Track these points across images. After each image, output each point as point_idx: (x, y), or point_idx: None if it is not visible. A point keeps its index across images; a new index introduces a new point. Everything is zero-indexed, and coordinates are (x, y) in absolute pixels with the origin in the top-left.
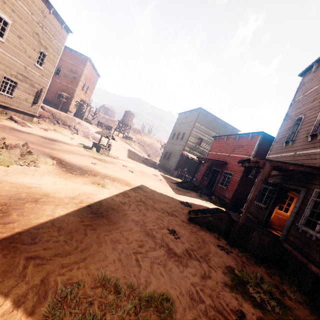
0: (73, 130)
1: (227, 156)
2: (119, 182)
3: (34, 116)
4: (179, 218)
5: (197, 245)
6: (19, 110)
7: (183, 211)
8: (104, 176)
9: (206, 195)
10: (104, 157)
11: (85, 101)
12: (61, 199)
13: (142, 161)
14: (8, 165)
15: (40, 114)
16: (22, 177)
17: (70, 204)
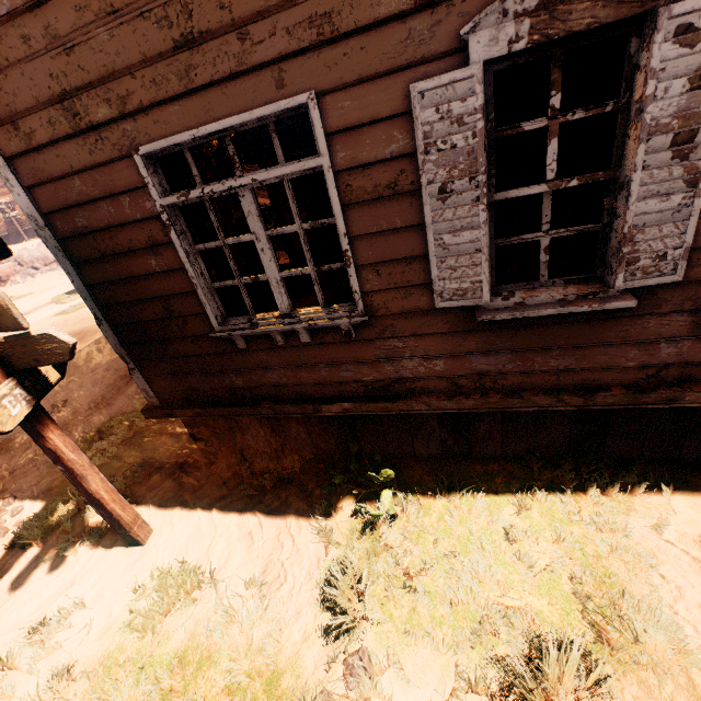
0: None
1: None
2: None
3: None
4: None
5: (92, 404)
6: None
7: None
8: None
9: None
10: None
11: None
12: None
13: None
14: None
15: None
16: None
17: None
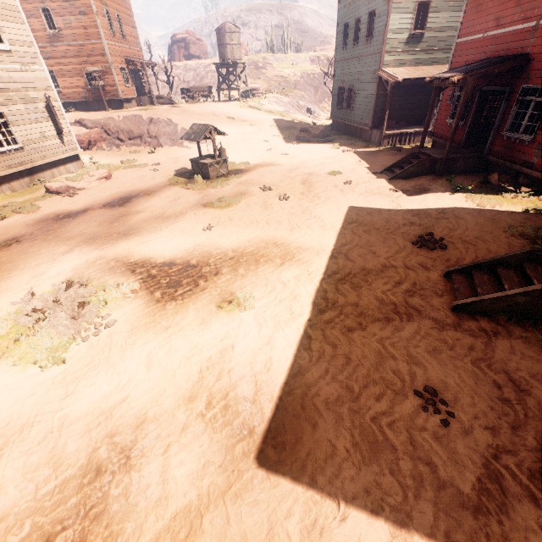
0: (151, 142)
1: (527, 31)
2: (269, 261)
3: (79, 157)
4: (428, 317)
5: (507, 419)
6: (50, 161)
7: (431, 276)
8: (236, 260)
9: (469, 172)
10: (222, 186)
11: (134, 59)
12: (171, 416)
13: (297, 139)
14: (63, 359)
15: (86, 140)
16: (92, 381)
17: (191, 428)
